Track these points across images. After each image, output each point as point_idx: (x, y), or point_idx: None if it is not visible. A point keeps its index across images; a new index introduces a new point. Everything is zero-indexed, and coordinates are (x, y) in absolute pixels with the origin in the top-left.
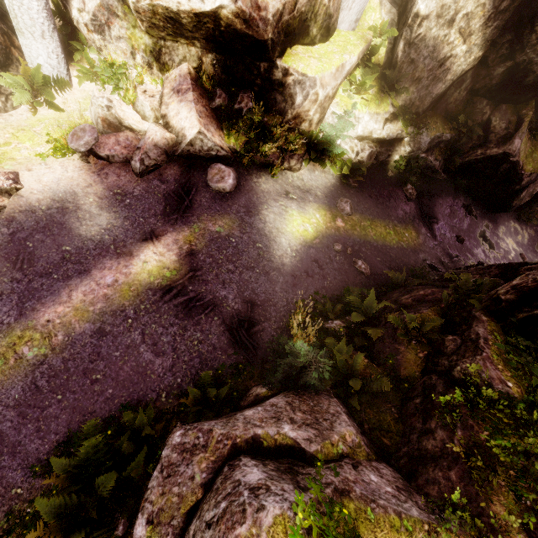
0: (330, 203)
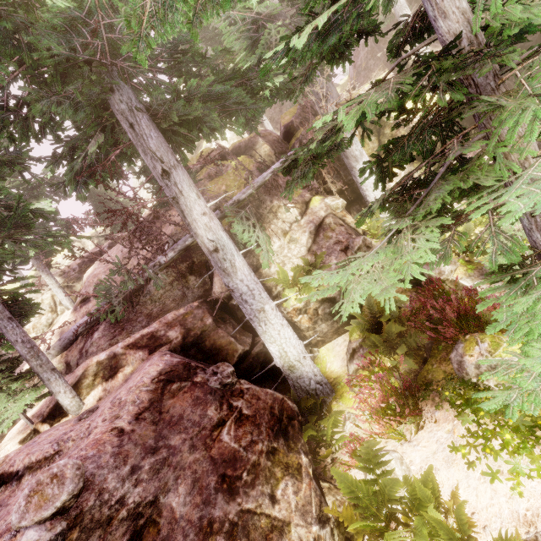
0: None
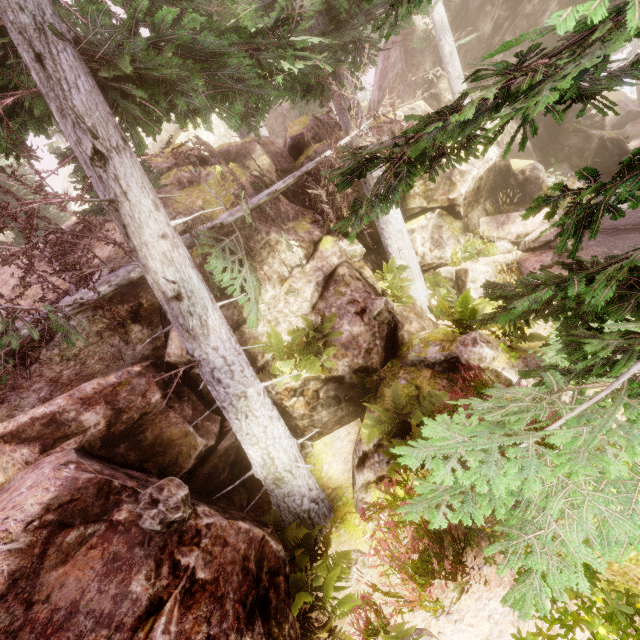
0: None
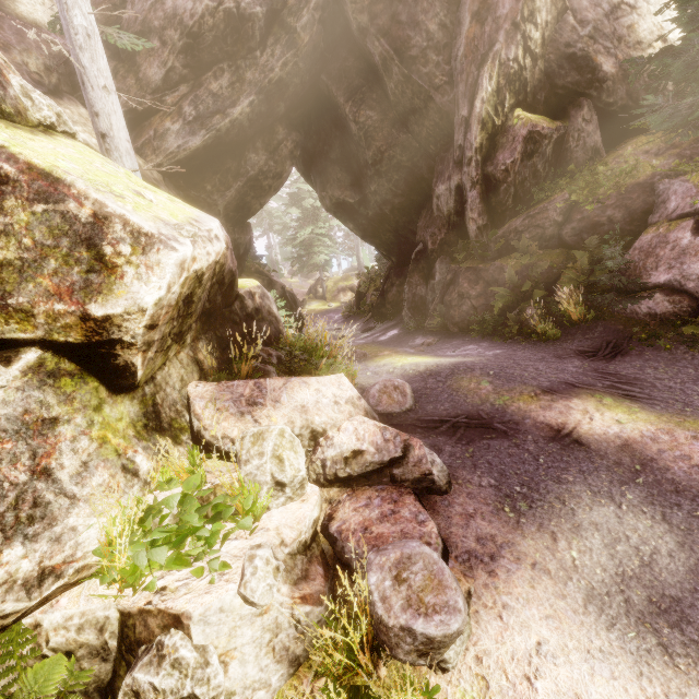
0: (358, 362)
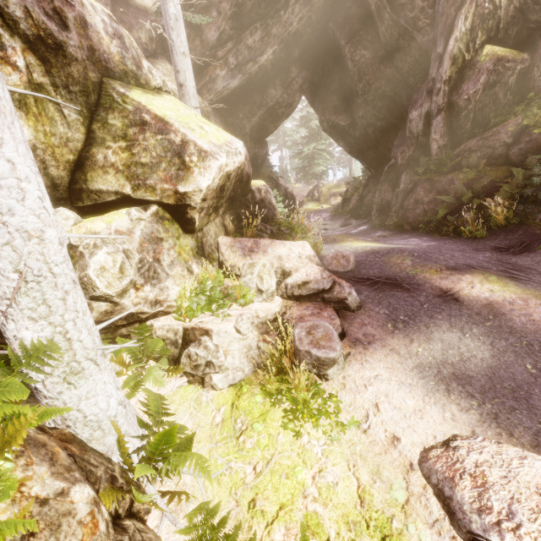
0: (329, 244)
